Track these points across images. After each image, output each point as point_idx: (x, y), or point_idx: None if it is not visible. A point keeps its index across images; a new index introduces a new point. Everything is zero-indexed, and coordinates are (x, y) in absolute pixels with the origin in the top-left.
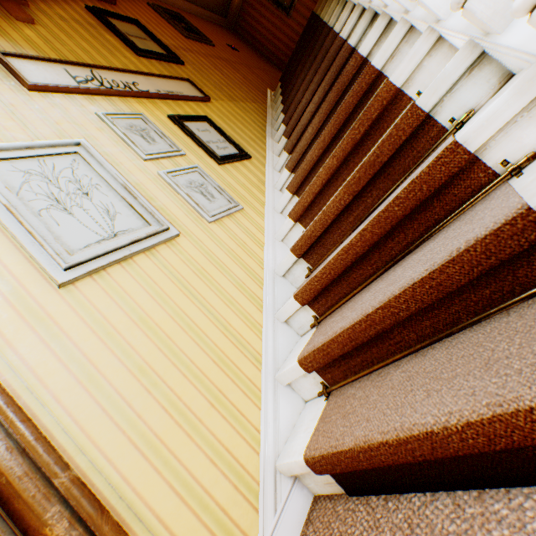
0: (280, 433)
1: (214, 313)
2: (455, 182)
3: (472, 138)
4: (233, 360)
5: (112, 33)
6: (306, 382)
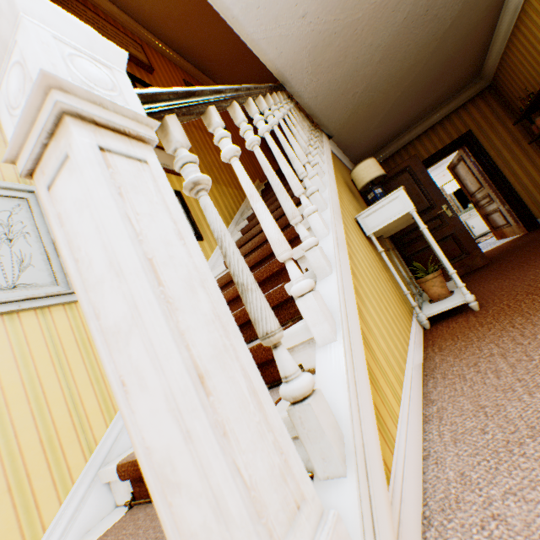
0: (67, 536)
1: (73, 388)
2: (273, 363)
3: (283, 341)
4: (63, 443)
5: None
6: (122, 486)
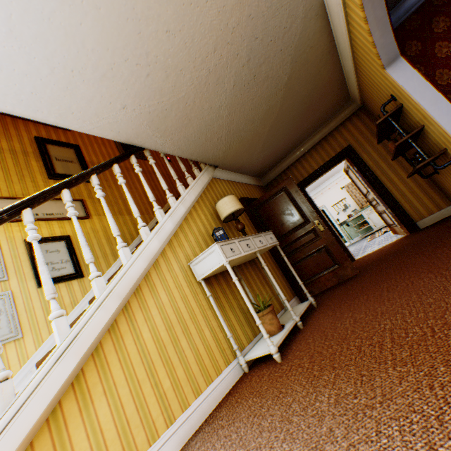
0: None
1: None
2: None
3: None
4: None
5: (42, 158)
6: None
